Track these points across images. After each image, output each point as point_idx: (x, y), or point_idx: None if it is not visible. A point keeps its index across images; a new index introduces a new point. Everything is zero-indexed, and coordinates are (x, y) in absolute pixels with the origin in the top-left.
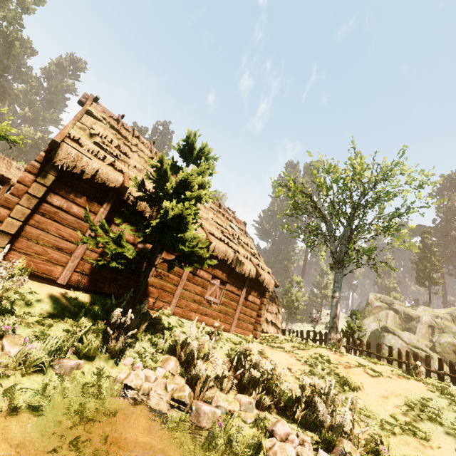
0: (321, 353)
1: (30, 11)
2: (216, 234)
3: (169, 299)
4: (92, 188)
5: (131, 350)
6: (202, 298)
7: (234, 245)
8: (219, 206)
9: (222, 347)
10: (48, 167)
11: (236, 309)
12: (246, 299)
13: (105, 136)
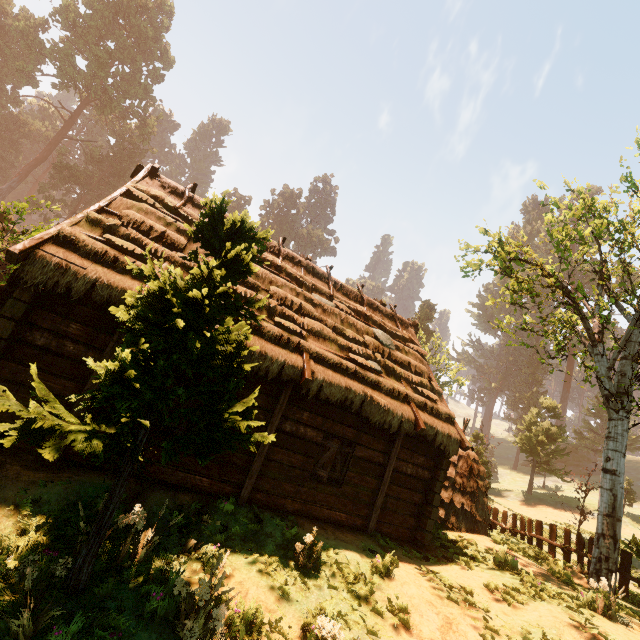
0: (549, 627)
1: (160, 79)
2: (329, 359)
3: (239, 477)
4: (97, 311)
5: (64, 628)
6: (306, 473)
7: (370, 375)
8: (361, 302)
9: (313, 588)
10: (18, 290)
11: (377, 490)
12: (400, 471)
13: (139, 224)
